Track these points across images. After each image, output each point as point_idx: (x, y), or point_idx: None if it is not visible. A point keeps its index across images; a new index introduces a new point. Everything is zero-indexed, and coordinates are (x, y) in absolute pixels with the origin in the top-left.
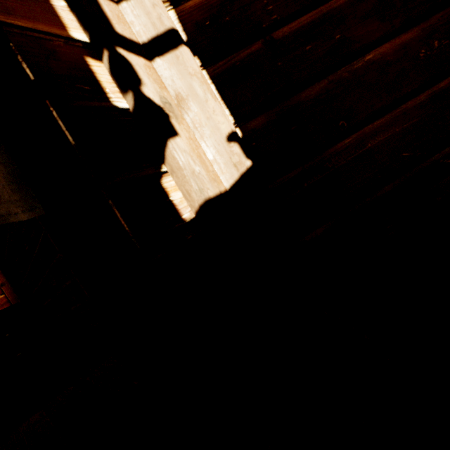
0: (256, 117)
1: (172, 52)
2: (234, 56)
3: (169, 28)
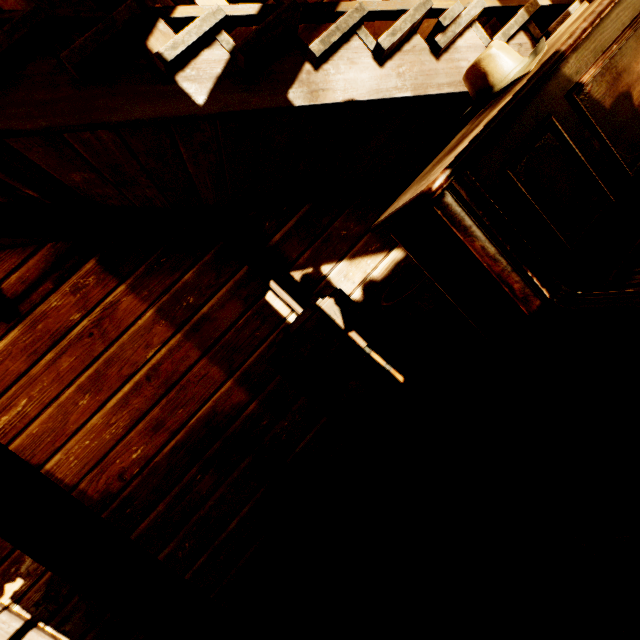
0: (89, 634)
1: (23, 639)
2: (64, 610)
3: (16, 629)
